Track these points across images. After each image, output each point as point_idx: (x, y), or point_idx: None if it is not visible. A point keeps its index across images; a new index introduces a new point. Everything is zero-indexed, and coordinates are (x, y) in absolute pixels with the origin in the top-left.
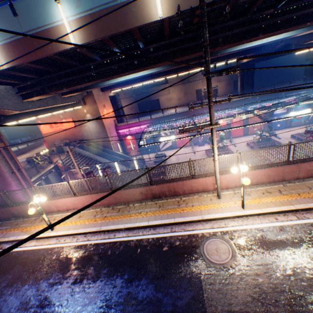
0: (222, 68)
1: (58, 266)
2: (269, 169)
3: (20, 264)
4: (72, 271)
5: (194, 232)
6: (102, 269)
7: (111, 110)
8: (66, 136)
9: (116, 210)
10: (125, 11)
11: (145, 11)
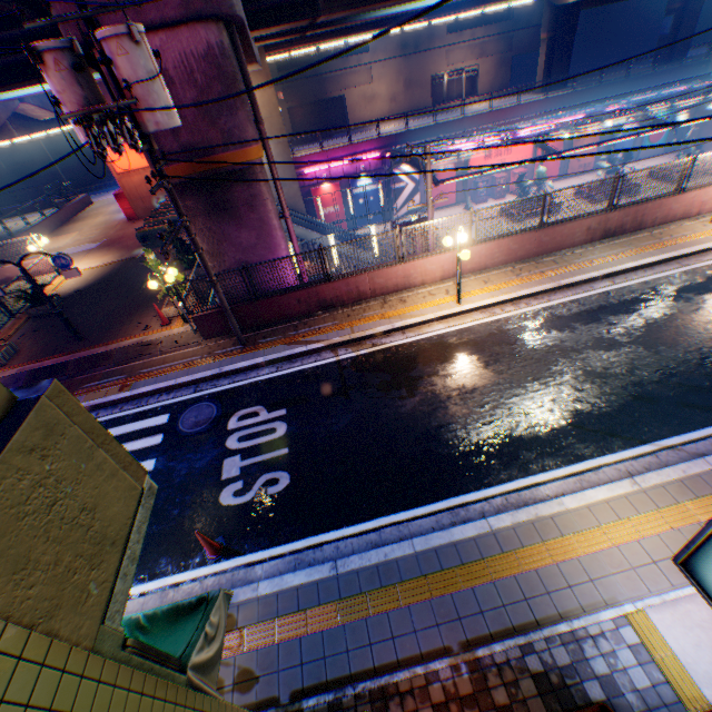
0: (492, 21)
1: (547, 330)
2: None
3: (464, 346)
4: (583, 327)
5: None
6: (632, 315)
7: None
8: None
9: (547, 263)
10: None
11: None
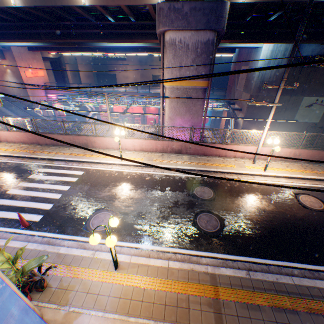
0: None
1: None
2: (28, 134)
3: None
4: None
5: None
6: None
7: (43, 72)
8: None
9: None
10: None
11: None
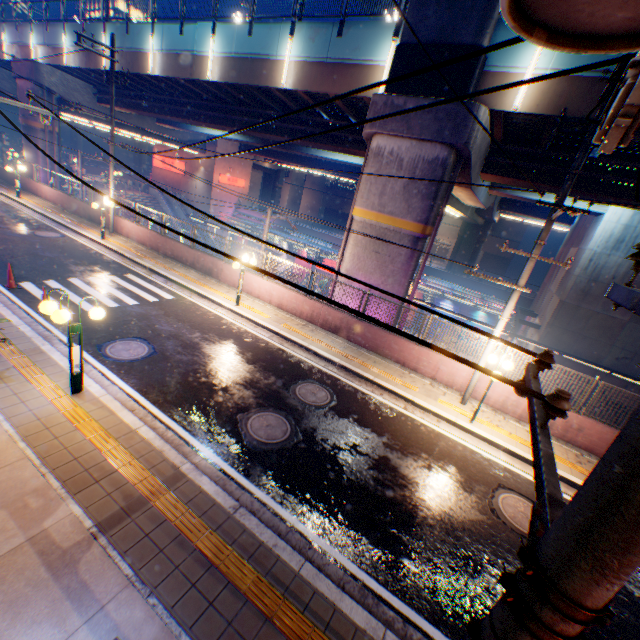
0: None
1: None
2: (152, 234)
3: None
4: None
5: (62, 231)
6: (0, 212)
7: (245, 182)
8: (173, 183)
9: (64, 212)
10: (136, 59)
11: (145, 65)
